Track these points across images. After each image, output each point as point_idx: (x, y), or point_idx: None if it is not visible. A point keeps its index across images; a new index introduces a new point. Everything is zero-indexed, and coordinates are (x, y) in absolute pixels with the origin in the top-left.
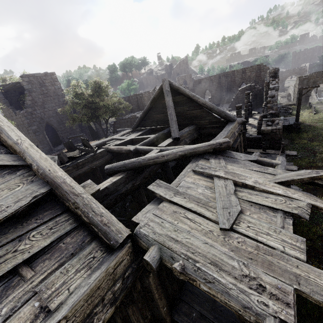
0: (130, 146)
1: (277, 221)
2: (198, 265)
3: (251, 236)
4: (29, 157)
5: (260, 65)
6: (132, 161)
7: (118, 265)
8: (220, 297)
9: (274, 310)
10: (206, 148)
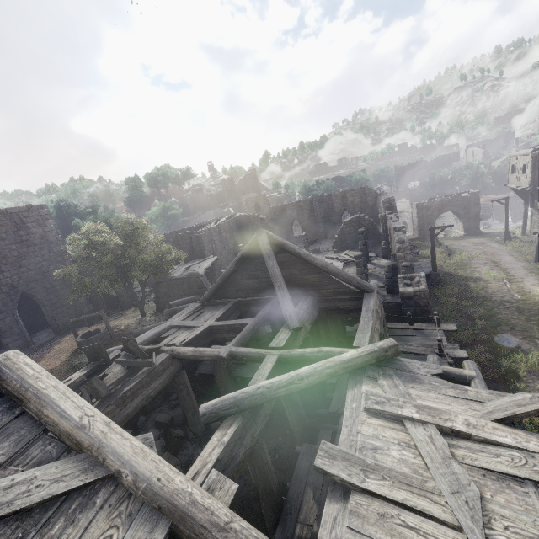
0: (218, 348)
1: (535, 505)
2: None
3: None
4: (112, 455)
5: (364, 189)
6: (249, 394)
7: None
8: None
9: None
10: (366, 358)
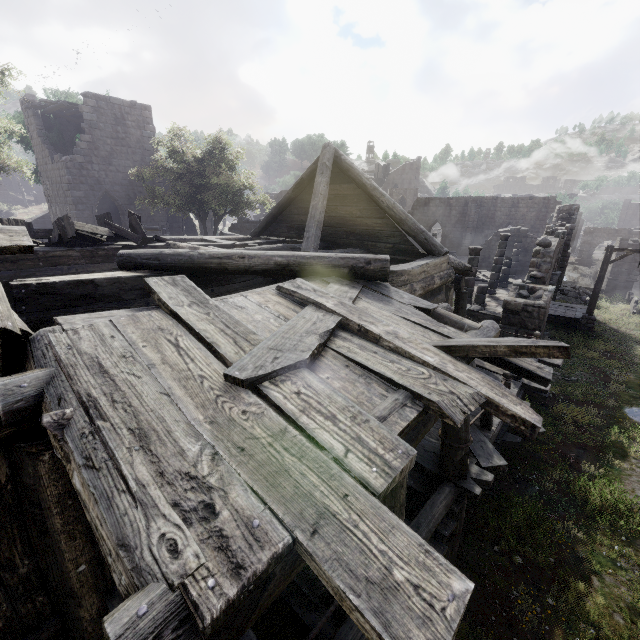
0: (214, 248)
1: (379, 405)
2: (97, 424)
3: (286, 411)
4: None
5: (548, 200)
6: (177, 253)
7: None
8: (92, 509)
9: (182, 569)
10: (336, 261)
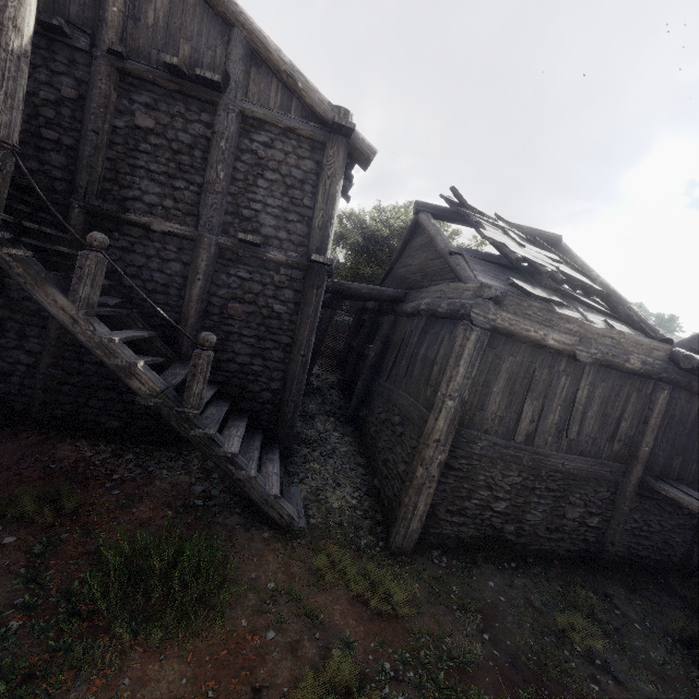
0: None
1: None
2: None
3: None
4: (595, 275)
5: None
6: None
7: (656, 349)
8: None
9: None
10: None
